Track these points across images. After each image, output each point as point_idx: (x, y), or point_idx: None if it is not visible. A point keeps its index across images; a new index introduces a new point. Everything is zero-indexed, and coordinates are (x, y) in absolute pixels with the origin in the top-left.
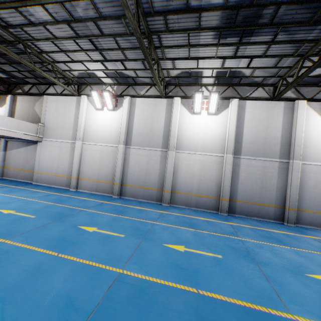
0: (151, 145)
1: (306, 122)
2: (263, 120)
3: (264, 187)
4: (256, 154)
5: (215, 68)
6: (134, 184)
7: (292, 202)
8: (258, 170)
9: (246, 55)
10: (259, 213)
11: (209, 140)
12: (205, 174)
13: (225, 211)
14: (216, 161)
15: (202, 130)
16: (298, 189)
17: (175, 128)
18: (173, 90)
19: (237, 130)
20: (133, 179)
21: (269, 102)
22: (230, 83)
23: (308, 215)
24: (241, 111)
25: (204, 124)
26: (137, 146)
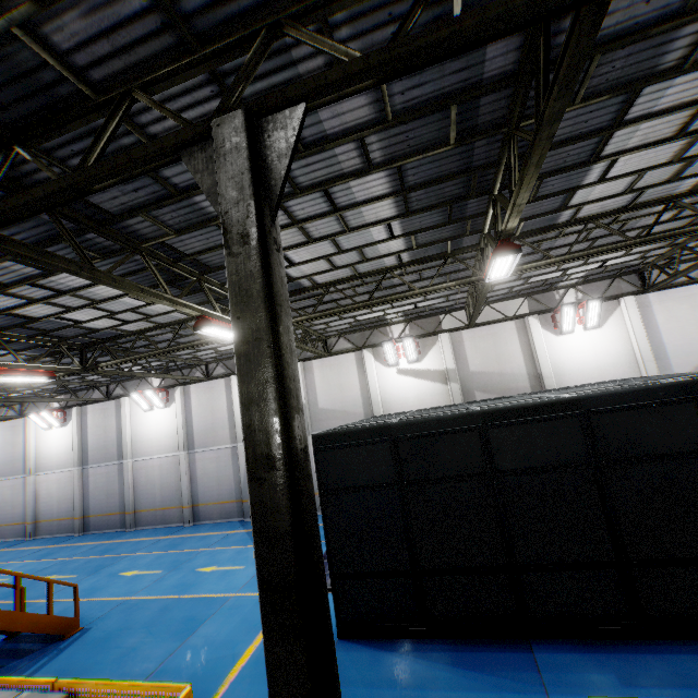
0: (16, 473)
1: (133, 417)
2: (102, 423)
3: (110, 495)
4: (100, 460)
5: (29, 394)
6: (4, 523)
7: (127, 505)
8: (103, 478)
9: (27, 389)
10: (109, 525)
11: (63, 454)
12: (63, 494)
13: (78, 531)
14: (71, 477)
15: (56, 445)
16: (135, 489)
17: (31, 449)
18: (30, 406)
19: (83, 439)
20: (3, 517)
21: (105, 403)
22: (73, 390)
23: (145, 515)
24: (84, 418)
25: (57, 438)
26: (4, 477)
